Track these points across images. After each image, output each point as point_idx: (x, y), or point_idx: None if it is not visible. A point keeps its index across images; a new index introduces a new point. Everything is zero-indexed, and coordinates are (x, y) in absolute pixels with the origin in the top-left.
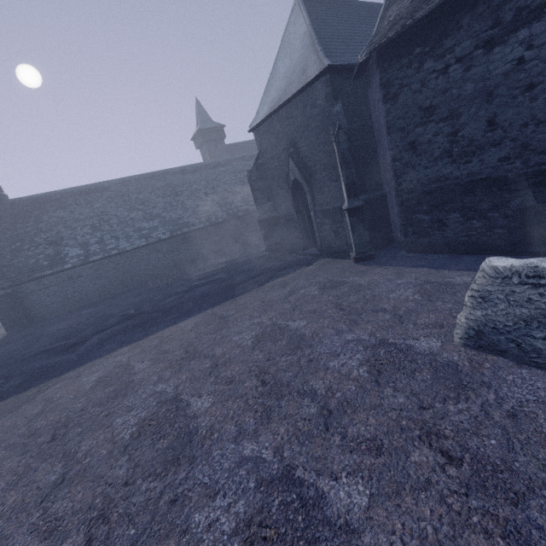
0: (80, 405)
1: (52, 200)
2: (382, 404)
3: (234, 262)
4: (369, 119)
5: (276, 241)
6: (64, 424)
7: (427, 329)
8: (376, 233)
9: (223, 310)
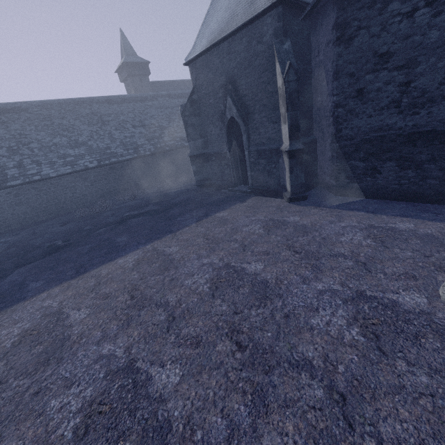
0: None
1: None
2: (404, 386)
3: (163, 194)
4: (310, 64)
5: (206, 177)
6: None
7: (402, 281)
8: (306, 175)
9: (164, 246)
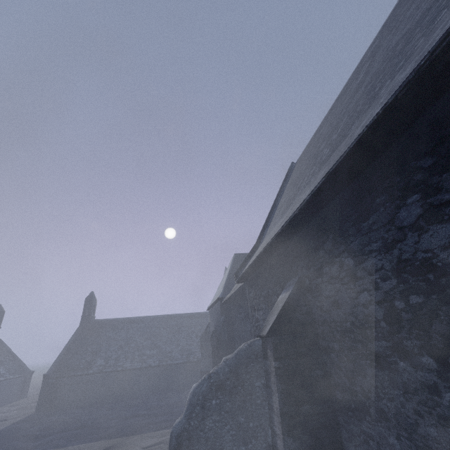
0: None
1: (112, 323)
2: None
3: (181, 400)
4: None
5: None
6: None
7: None
8: None
9: (115, 442)
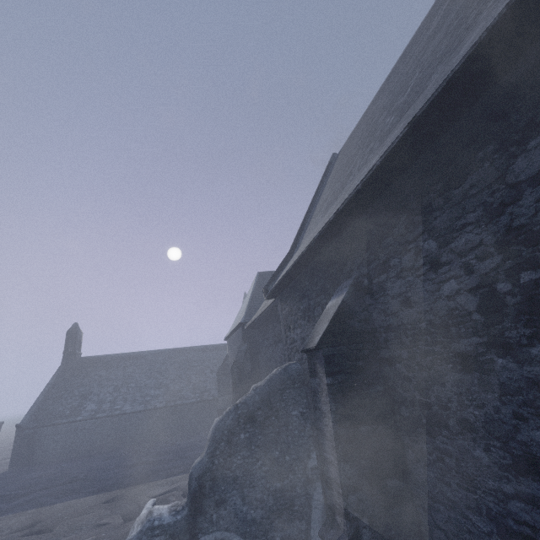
0: None
1: (105, 361)
2: None
3: (196, 444)
4: None
5: None
6: None
7: None
8: None
9: (116, 494)
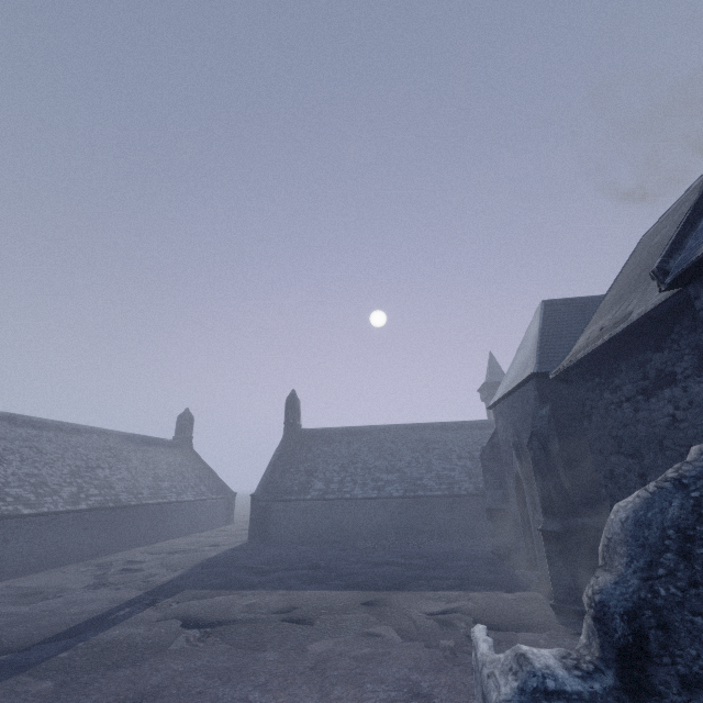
0: (225, 615)
1: (326, 434)
2: None
3: (454, 551)
4: None
5: (505, 543)
6: (208, 621)
7: None
8: None
9: (374, 596)
